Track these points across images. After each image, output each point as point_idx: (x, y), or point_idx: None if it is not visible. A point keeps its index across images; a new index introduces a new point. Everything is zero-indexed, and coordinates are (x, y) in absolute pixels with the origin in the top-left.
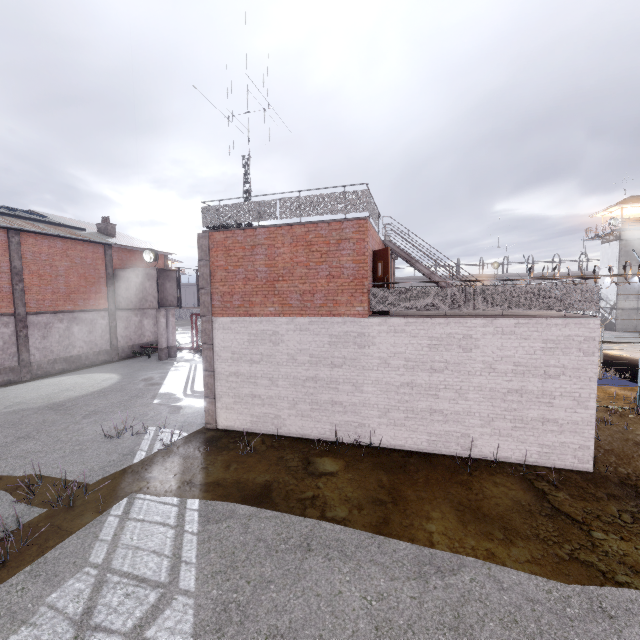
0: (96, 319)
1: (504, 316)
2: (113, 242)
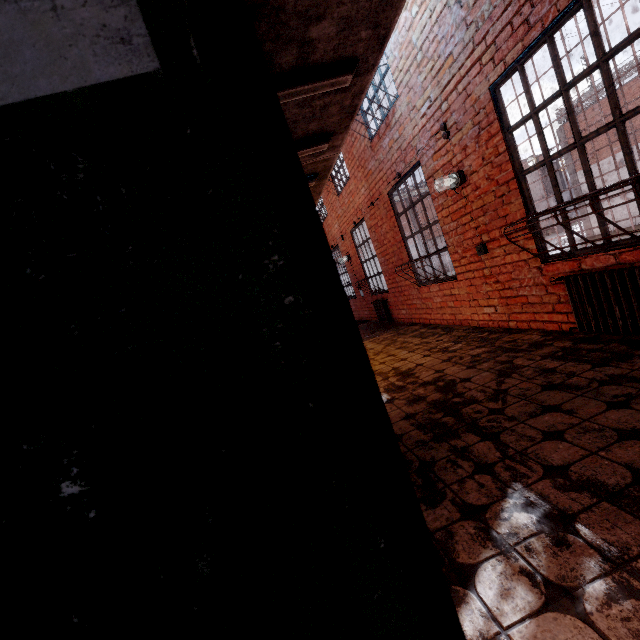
0: None
1: None
2: None
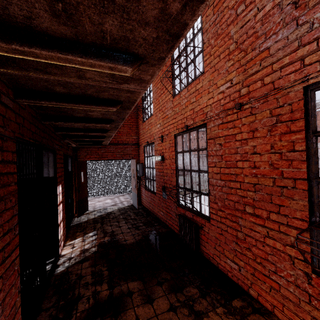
0: None
1: None
2: None
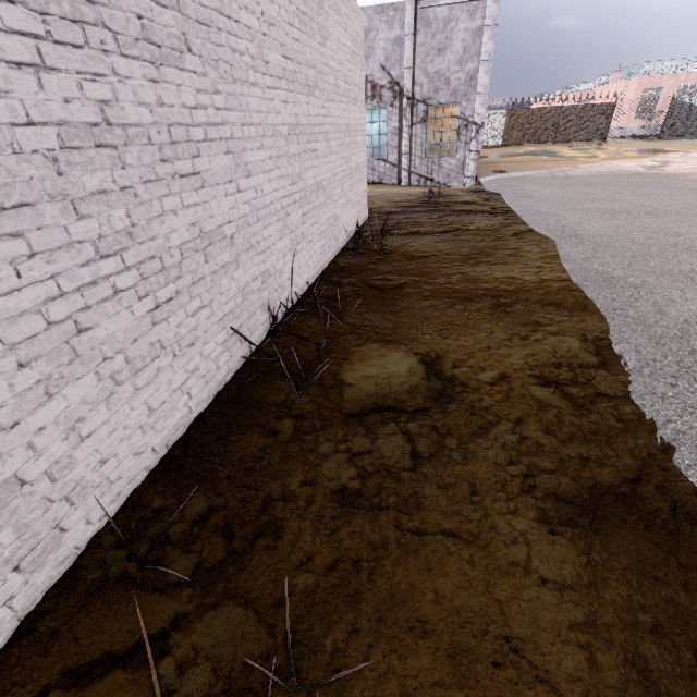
0: None
1: None
2: None
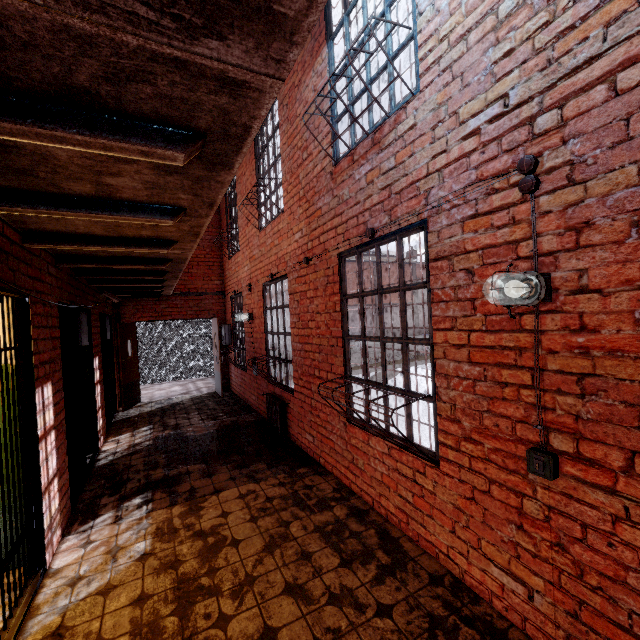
0: (408, 309)
1: None
2: (417, 261)
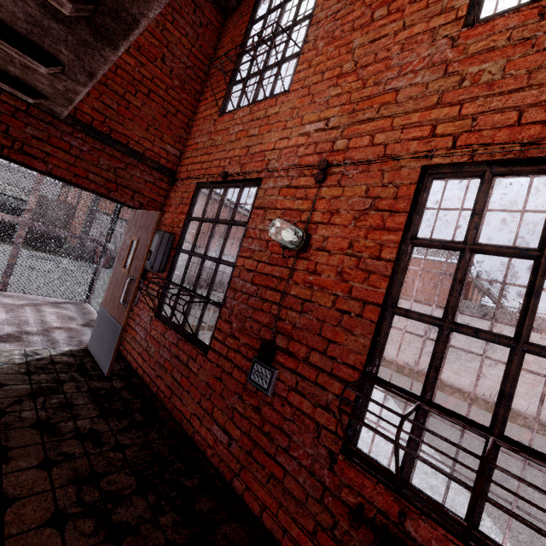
0: None
1: (534, 332)
2: None
